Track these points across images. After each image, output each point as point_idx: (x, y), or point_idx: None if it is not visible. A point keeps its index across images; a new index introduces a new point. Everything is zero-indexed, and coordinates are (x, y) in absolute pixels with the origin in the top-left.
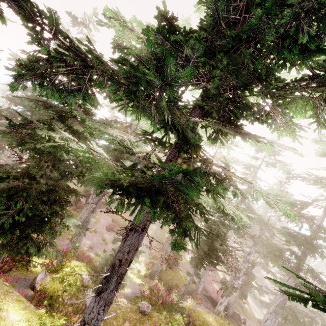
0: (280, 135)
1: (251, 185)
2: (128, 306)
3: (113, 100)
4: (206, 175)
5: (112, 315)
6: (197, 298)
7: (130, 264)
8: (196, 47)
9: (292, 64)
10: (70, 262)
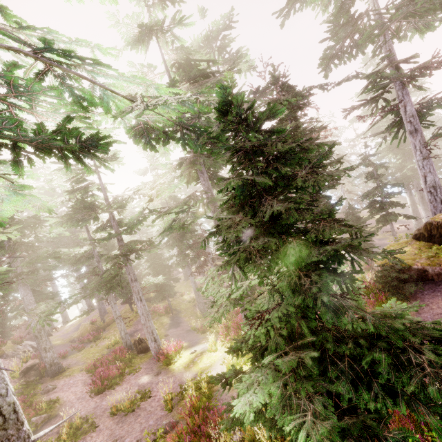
0: None
1: None
2: None
3: None
4: None
5: None
6: None
7: None
8: None
9: None
10: None
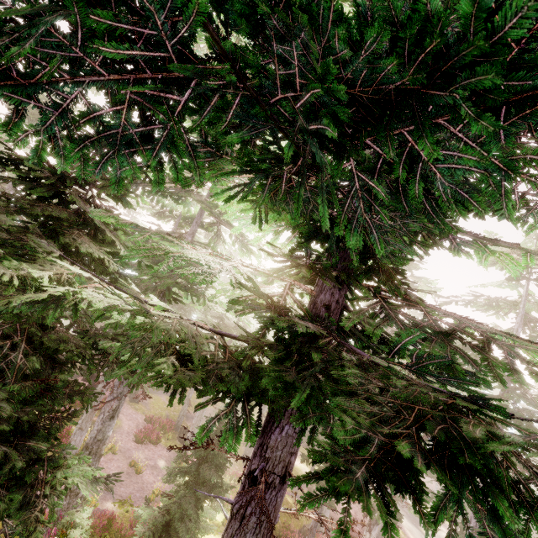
0: None
1: None
2: None
3: (225, 174)
4: (443, 338)
5: None
6: None
7: None
8: None
9: None
10: None
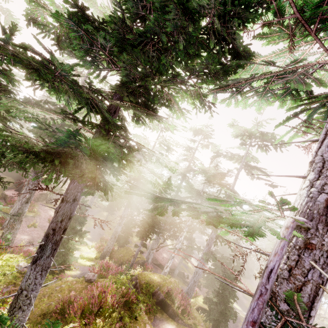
0: (177, 117)
1: (154, 153)
2: (73, 280)
3: (26, 80)
4: (121, 148)
5: (53, 281)
6: (148, 267)
7: (65, 231)
8: (107, 38)
9: (186, 63)
10: (2, 254)
